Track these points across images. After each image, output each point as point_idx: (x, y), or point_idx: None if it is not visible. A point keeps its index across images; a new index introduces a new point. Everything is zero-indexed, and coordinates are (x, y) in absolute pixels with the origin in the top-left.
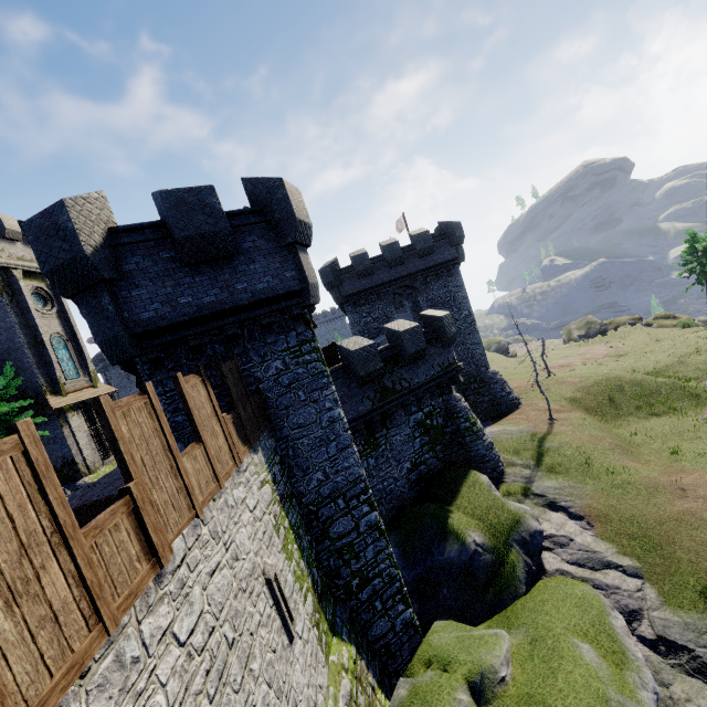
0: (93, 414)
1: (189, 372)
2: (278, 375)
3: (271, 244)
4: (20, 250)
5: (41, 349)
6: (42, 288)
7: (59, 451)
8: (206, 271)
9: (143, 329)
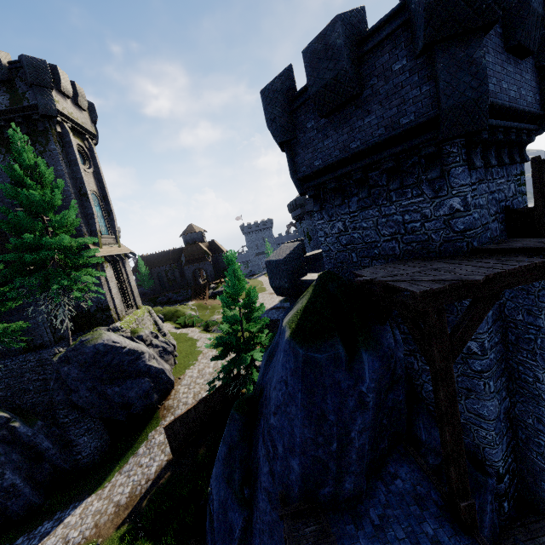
0: (117, 269)
1: (480, 170)
2: (512, 198)
3: (532, 61)
4: (69, 106)
5: (84, 201)
6: (82, 148)
7: (94, 296)
8: (511, 63)
9: (492, 100)
